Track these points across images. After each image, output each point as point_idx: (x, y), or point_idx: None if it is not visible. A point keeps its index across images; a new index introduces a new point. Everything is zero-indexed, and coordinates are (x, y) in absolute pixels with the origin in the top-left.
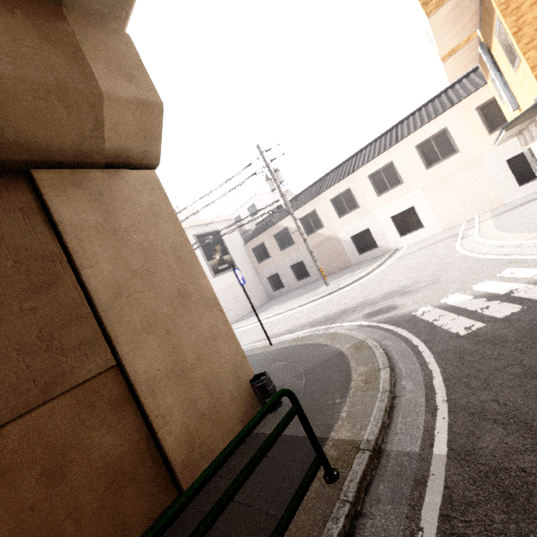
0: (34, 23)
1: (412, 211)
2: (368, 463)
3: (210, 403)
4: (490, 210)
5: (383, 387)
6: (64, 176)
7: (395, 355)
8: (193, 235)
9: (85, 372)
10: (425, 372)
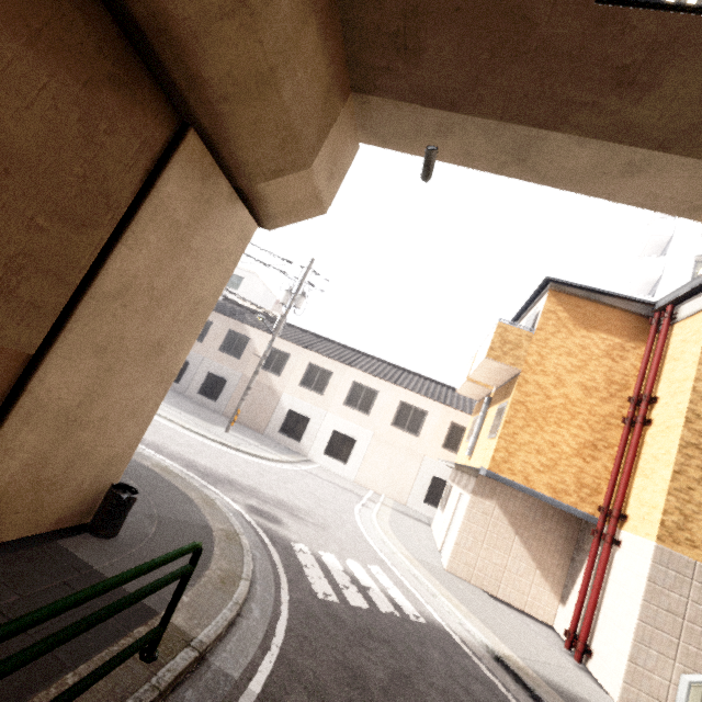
0: (331, 84)
1: (352, 443)
2: (191, 663)
3: (57, 476)
4: (395, 500)
5: (237, 597)
6: (204, 159)
7: (259, 573)
8: None
9: None
10: (276, 609)
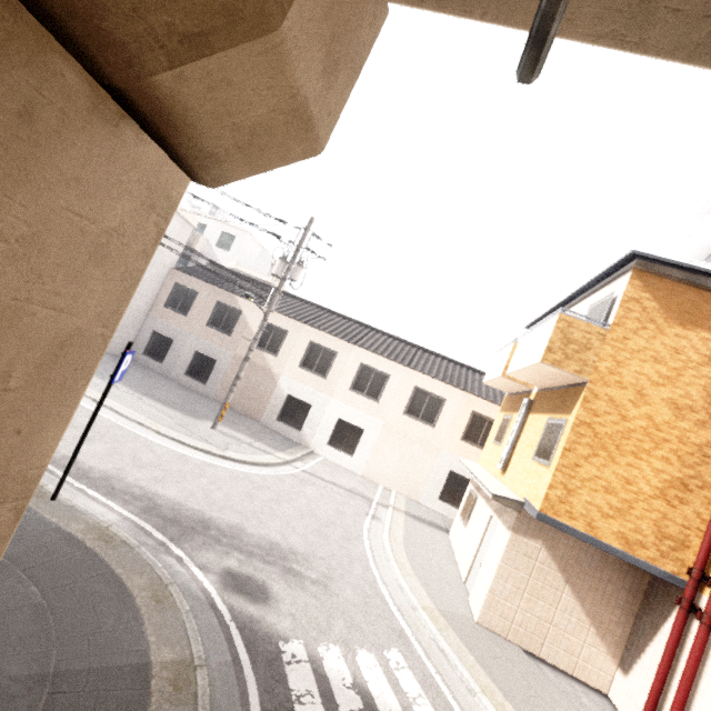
0: None
1: (359, 433)
2: None
3: None
4: (406, 496)
5: None
6: None
7: None
8: None
9: None
10: None
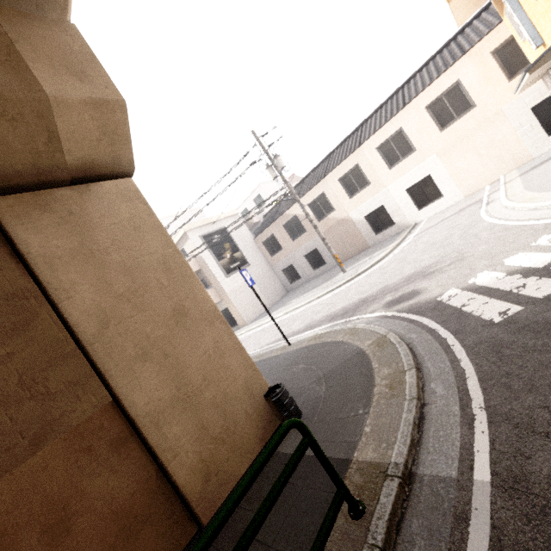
0: None
1: (428, 181)
2: (398, 493)
3: (222, 425)
4: (516, 167)
5: (409, 393)
6: (25, 200)
7: (421, 351)
8: (199, 236)
9: (78, 414)
10: (457, 371)
